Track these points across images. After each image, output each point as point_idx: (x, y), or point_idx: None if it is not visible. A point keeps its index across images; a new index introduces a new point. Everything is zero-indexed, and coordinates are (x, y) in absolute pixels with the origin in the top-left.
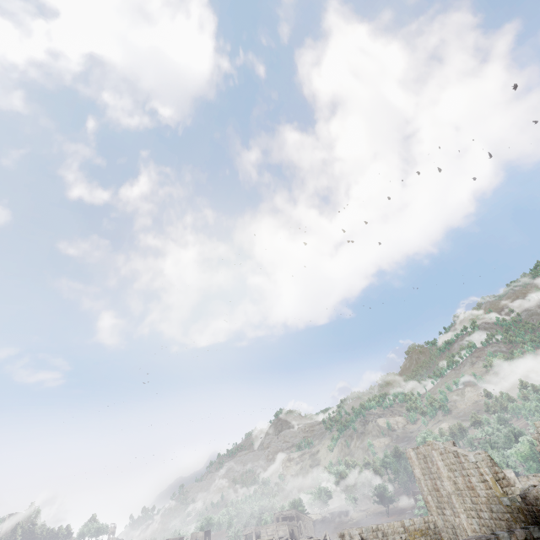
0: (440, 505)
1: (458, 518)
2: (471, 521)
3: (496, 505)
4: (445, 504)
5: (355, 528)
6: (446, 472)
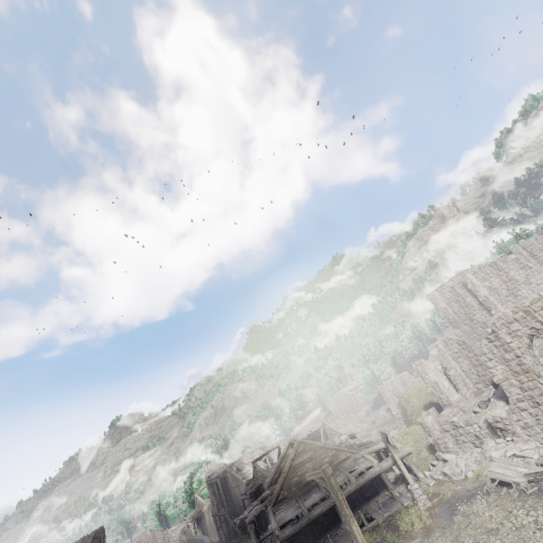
0: (468, 317)
1: (495, 310)
2: (506, 306)
3: (536, 277)
4: (476, 311)
5: (440, 339)
6: (480, 284)
